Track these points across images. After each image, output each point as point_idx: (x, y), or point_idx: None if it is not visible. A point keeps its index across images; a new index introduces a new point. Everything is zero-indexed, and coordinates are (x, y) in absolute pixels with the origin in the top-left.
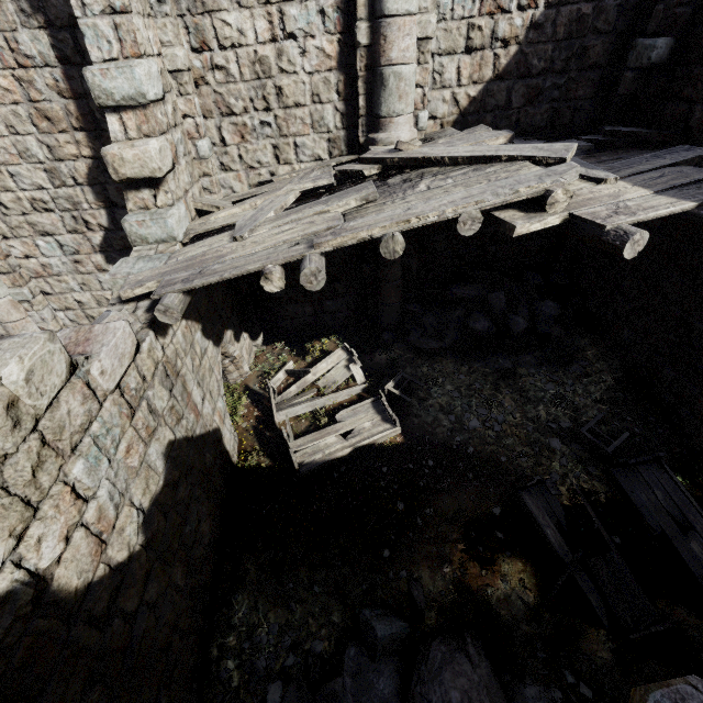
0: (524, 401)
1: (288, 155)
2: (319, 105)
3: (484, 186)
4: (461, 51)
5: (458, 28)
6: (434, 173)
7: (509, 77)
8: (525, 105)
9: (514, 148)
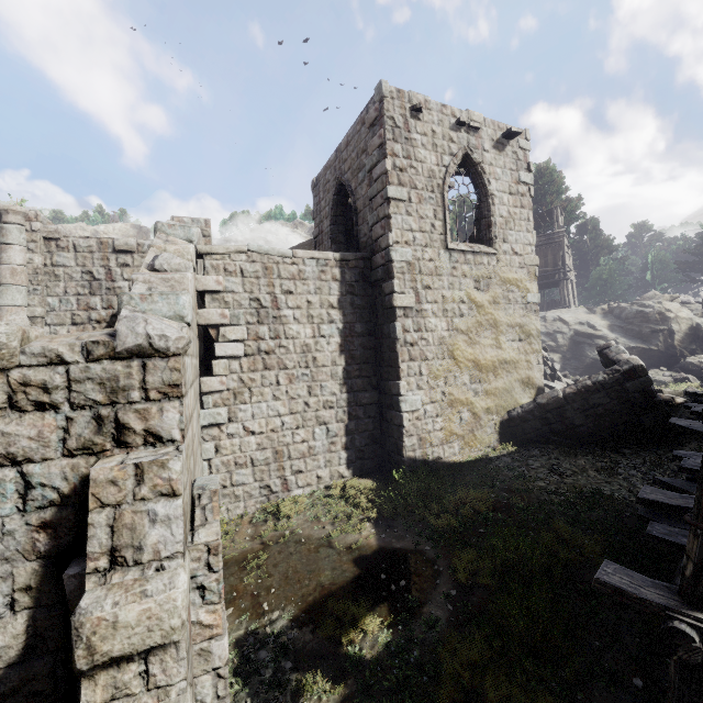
0: None
1: None
2: None
3: None
4: (69, 324)
5: (65, 314)
6: None
7: None
8: None
9: None
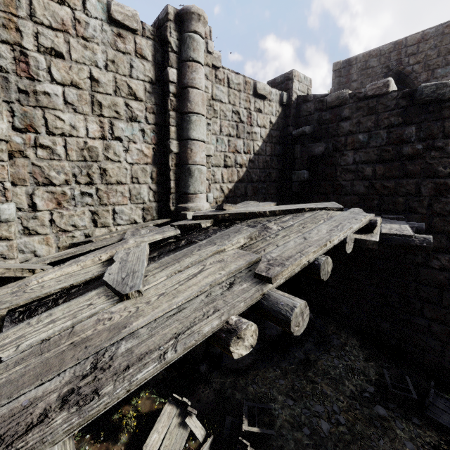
0: (334, 382)
1: (106, 219)
2: (137, 185)
3: (330, 220)
4: (222, 166)
5: (220, 155)
6: (266, 220)
7: (244, 181)
8: (253, 195)
9: (305, 205)
